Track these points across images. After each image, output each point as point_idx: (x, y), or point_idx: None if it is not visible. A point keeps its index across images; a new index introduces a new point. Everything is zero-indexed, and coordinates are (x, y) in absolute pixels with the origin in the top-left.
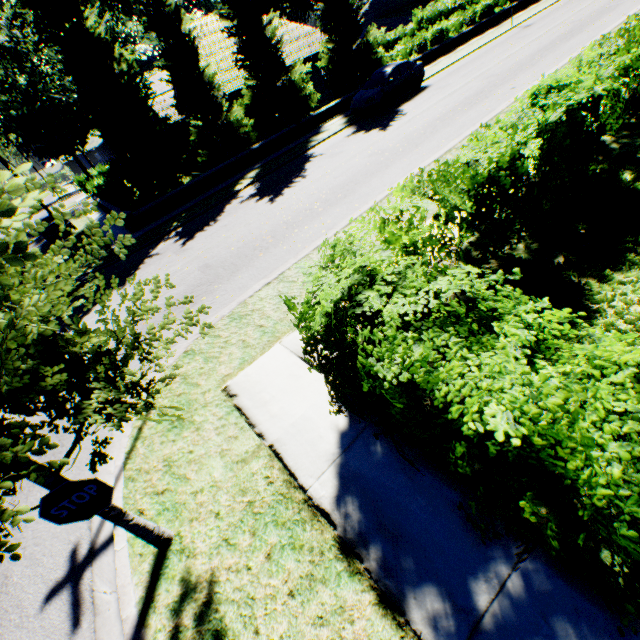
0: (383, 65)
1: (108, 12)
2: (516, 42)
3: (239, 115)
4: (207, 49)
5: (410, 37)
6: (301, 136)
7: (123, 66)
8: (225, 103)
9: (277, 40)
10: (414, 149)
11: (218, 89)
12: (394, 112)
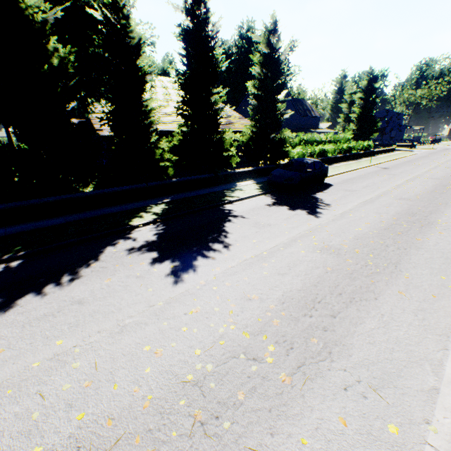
0: (290, 156)
1: (60, 7)
2: (390, 176)
3: (164, 149)
4: (155, 94)
5: (292, 146)
6: (215, 185)
7: (54, 60)
8: (155, 136)
9: (219, 107)
10: (397, 271)
11: (152, 122)
12: (312, 197)
